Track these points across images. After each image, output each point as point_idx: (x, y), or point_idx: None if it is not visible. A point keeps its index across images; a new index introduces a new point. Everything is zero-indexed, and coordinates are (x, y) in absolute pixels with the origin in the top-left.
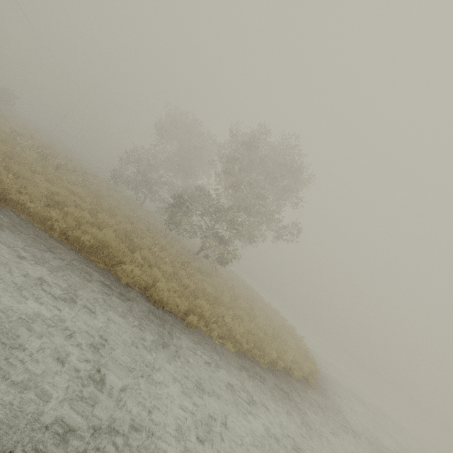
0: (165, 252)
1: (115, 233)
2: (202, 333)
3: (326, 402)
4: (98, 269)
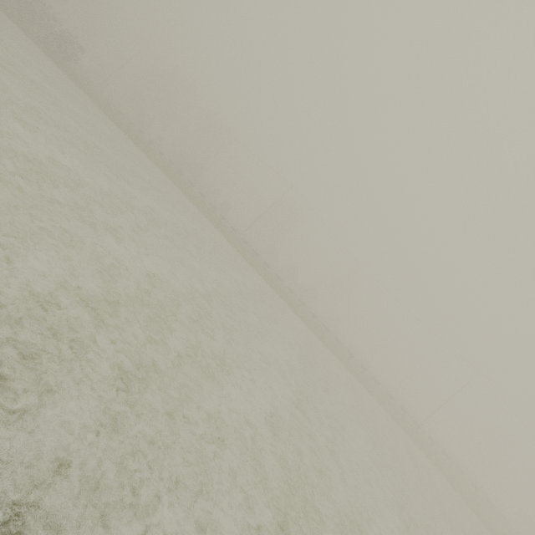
0: None
1: None
2: None
3: None
4: None
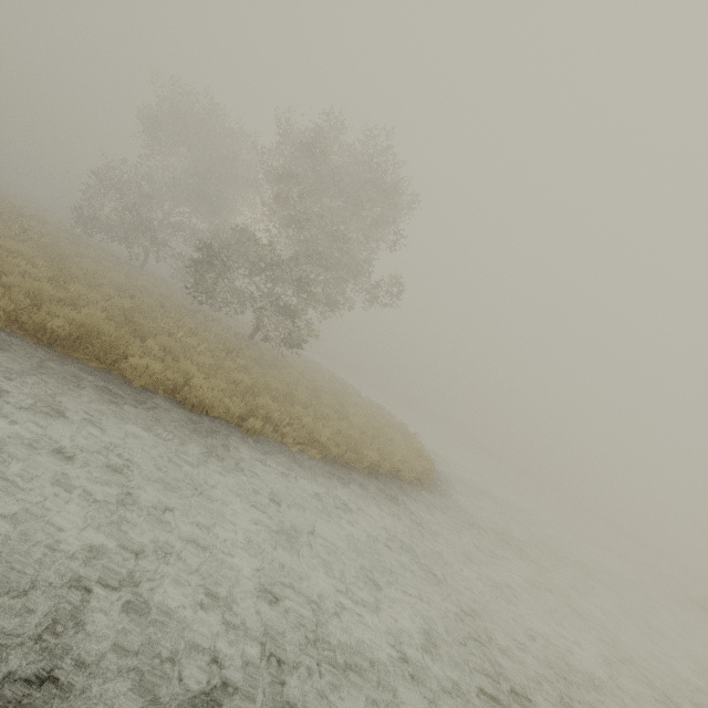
0: (197, 338)
1: (106, 313)
2: (271, 440)
3: (446, 502)
4: (89, 369)
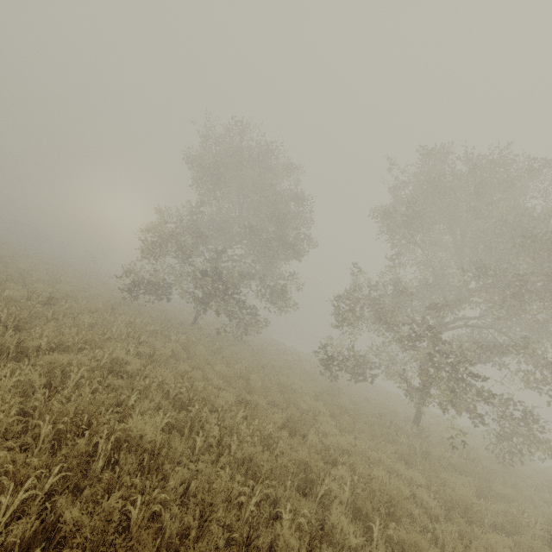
0: None
1: None
2: None
3: None
4: None
